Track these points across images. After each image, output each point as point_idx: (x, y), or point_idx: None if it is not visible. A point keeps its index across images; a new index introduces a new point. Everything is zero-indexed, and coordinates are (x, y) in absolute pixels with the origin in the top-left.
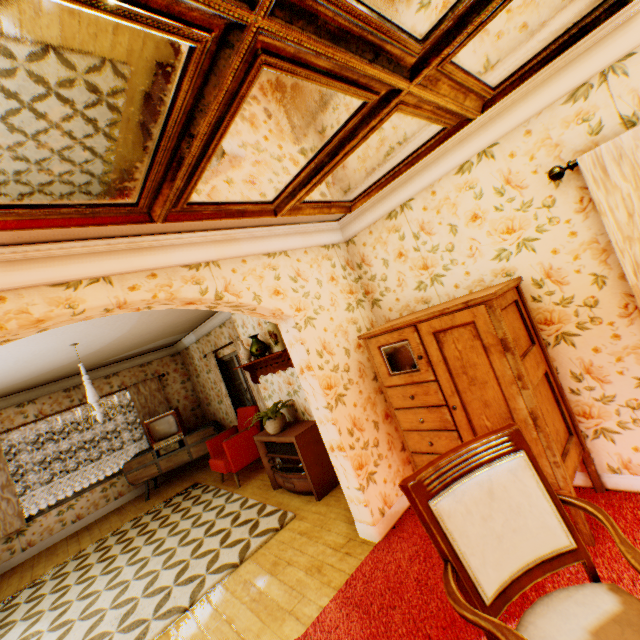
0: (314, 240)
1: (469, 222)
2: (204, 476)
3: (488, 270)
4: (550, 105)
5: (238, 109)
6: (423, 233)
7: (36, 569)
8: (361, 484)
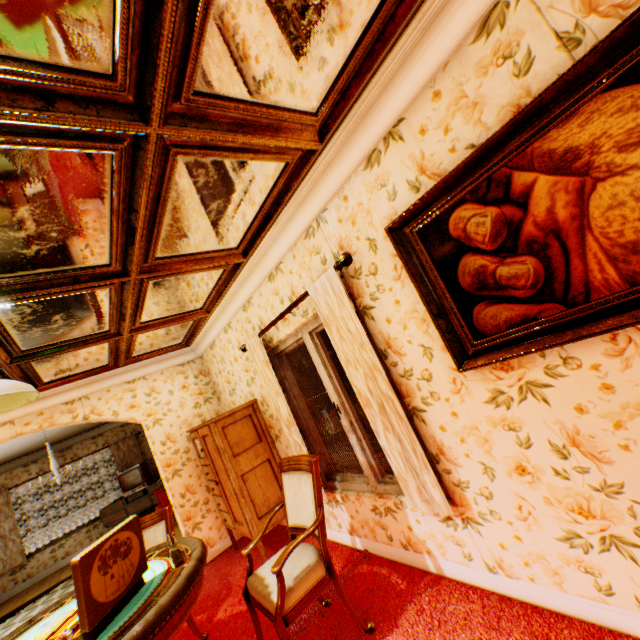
0: (170, 363)
1: (235, 361)
2: None
3: (247, 391)
4: (240, 310)
5: (32, 368)
6: (224, 362)
7: (28, 595)
8: (187, 531)
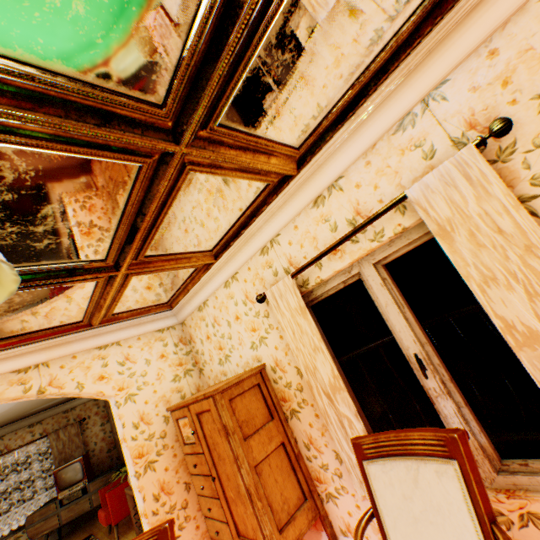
0: (148, 328)
1: (235, 320)
2: (101, 525)
3: (250, 355)
4: (255, 254)
5: None
6: (216, 323)
7: None
8: None
